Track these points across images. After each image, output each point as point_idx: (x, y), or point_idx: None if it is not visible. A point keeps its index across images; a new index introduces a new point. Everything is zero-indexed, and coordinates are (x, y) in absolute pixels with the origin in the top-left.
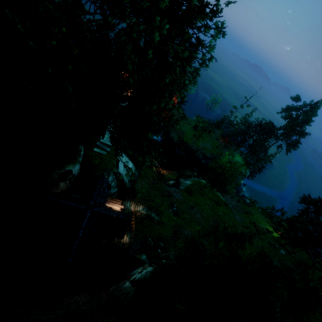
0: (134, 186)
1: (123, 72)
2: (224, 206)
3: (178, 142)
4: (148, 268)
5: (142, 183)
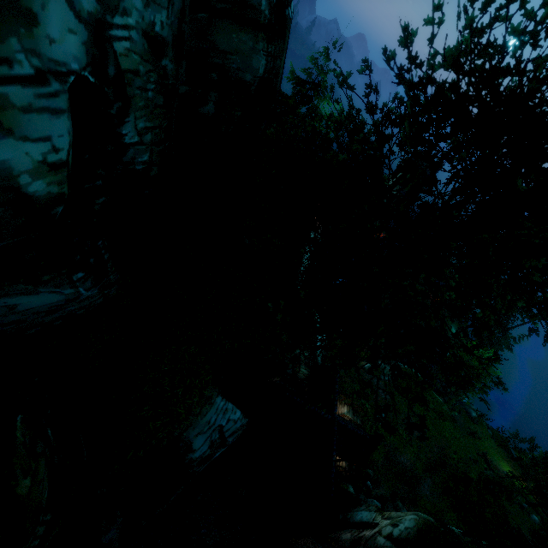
0: None
1: None
2: (451, 423)
3: None
4: (405, 521)
5: None
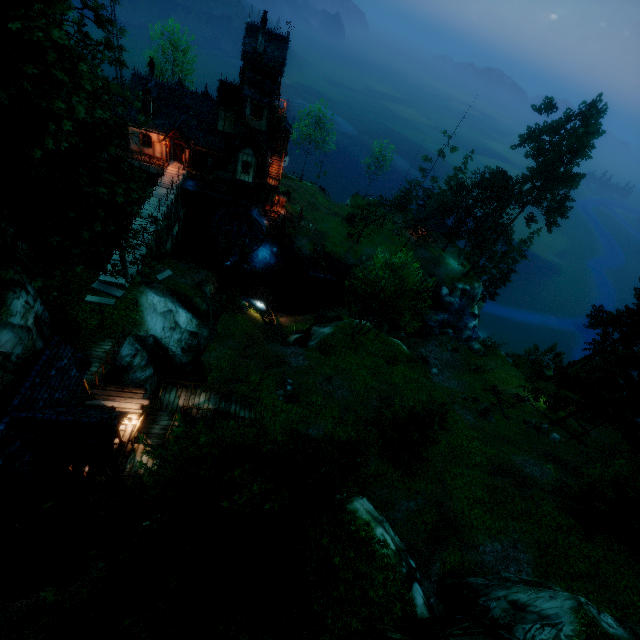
0: (199, 359)
1: (152, 135)
2: (406, 364)
3: (314, 256)
4: None
5: (221, 349)
